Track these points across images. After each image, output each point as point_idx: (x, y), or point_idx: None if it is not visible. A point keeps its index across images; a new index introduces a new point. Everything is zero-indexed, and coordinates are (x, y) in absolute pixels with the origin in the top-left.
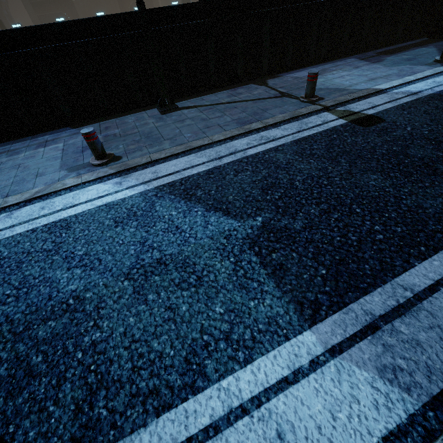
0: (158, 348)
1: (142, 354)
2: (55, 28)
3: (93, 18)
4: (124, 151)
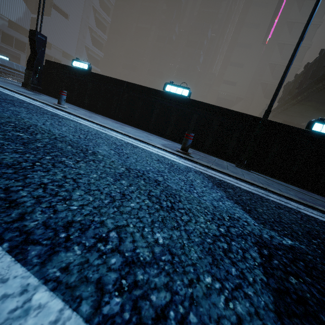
0: (75, 196)
1: (62, 186)
2: (214, 107)
3: (235, 111)
4: (198, 158)
